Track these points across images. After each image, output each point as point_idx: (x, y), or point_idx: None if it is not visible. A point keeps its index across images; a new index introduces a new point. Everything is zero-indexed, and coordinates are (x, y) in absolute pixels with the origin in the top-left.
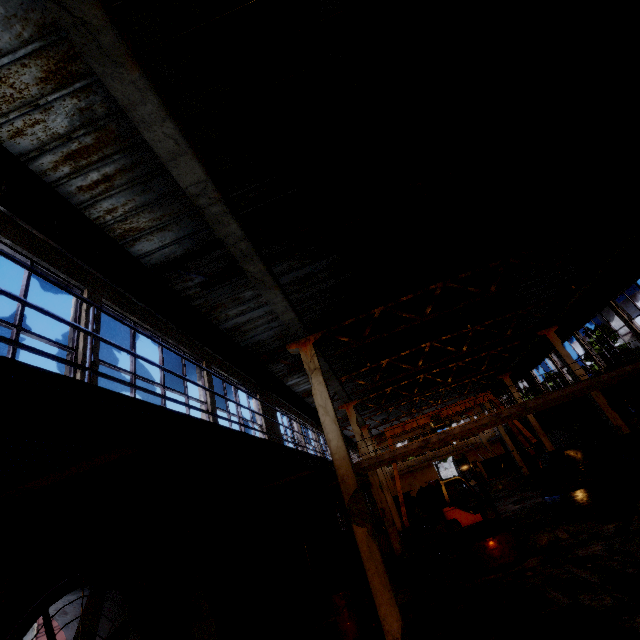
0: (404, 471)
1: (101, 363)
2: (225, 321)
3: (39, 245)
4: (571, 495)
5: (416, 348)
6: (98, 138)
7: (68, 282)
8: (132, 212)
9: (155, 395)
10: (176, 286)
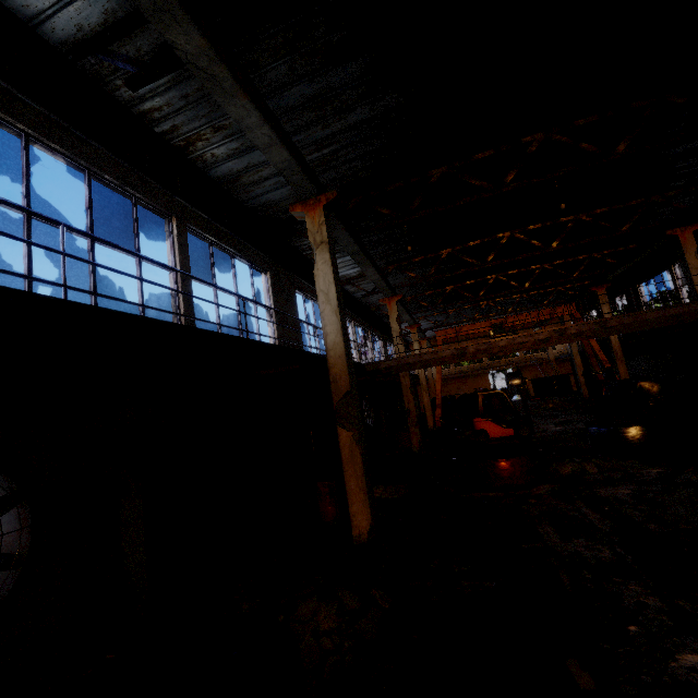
0: (454, 376)
1: None
2: (214, 165)
3: None
4: (622, 431)
5: (490, 238)
6: None
7: None
8: None
9: None
10: (118, 93)
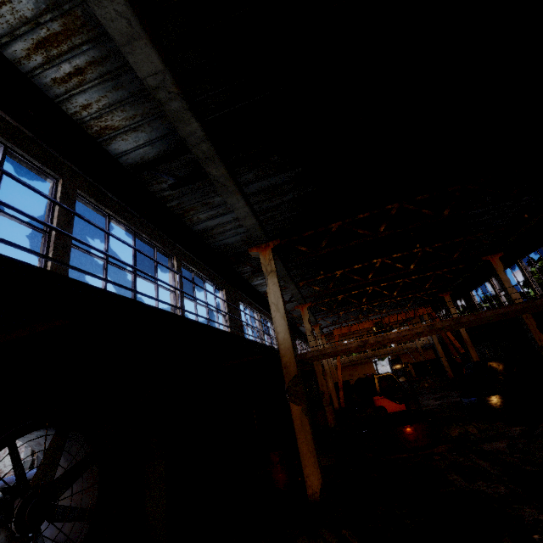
0: (347, 364)
1: (74, 247)
2: (197, 223)
3: (13, 132)
4: (486, 399)
5: (368, 263)
6: (65, 25)
7: (43, 170)
8: (106, 109)
9: (78, 271)
10: (152, 187)
